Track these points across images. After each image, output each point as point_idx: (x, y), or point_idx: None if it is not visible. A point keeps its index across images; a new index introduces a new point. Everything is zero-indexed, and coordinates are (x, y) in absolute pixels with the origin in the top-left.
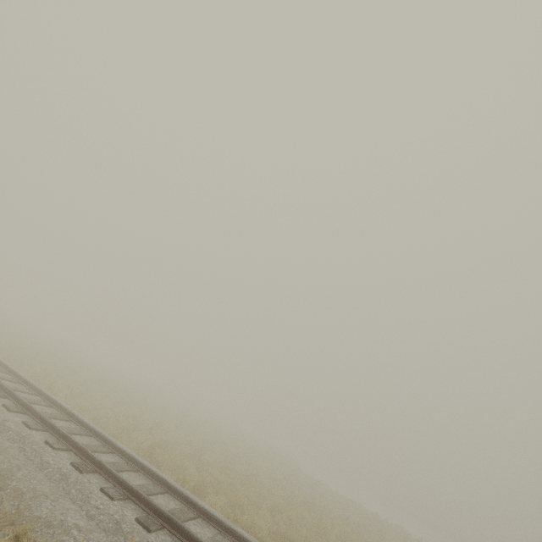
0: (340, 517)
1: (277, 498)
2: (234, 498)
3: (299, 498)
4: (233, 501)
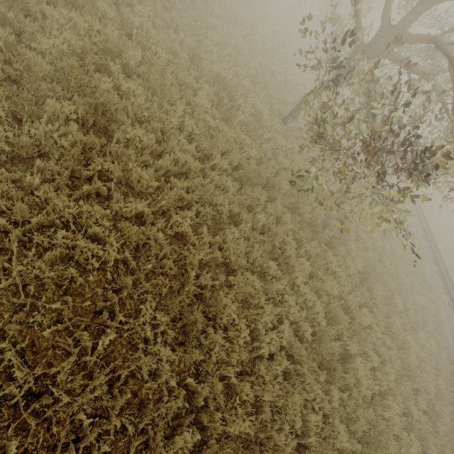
0: None
1: None
2: None
3: None
4: None
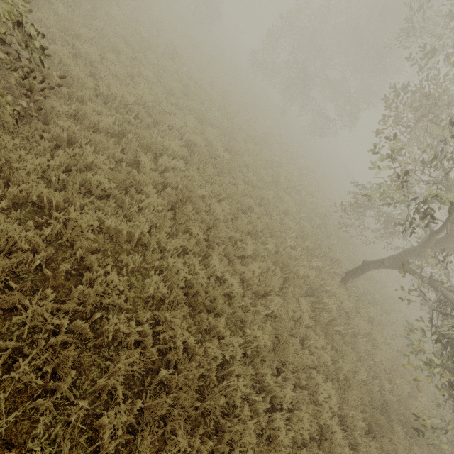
0: None
1: None
2: None
3: None
4: None
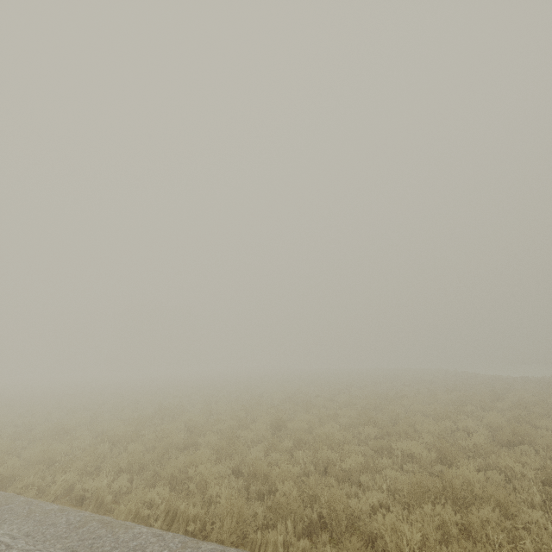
0: None
1: None
2: None
3: None
4: None
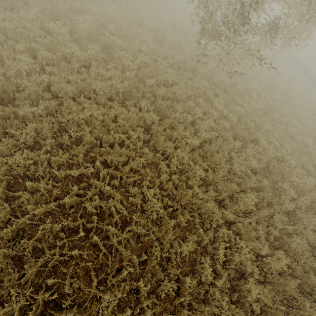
0: None
1: None
2: None
3: None
4: None
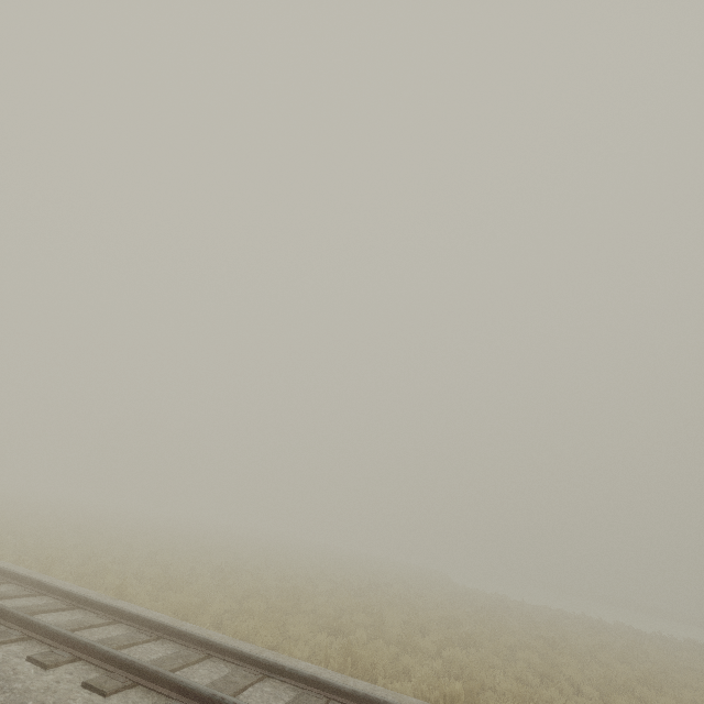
0: (595, 647)
1: (526, 654)
2: (514, 691)
3: (526, 636)
4: (516, 698)
